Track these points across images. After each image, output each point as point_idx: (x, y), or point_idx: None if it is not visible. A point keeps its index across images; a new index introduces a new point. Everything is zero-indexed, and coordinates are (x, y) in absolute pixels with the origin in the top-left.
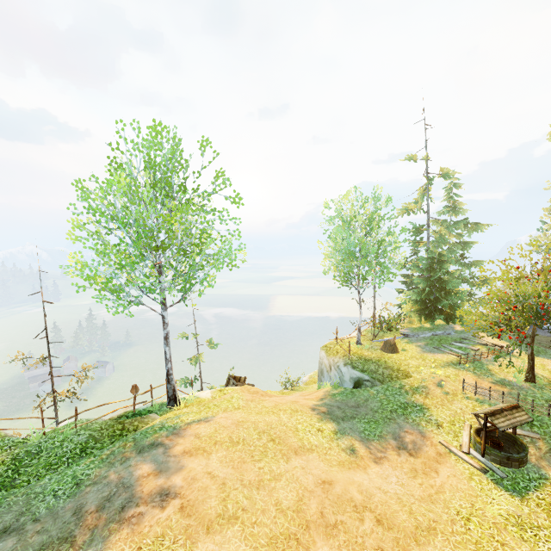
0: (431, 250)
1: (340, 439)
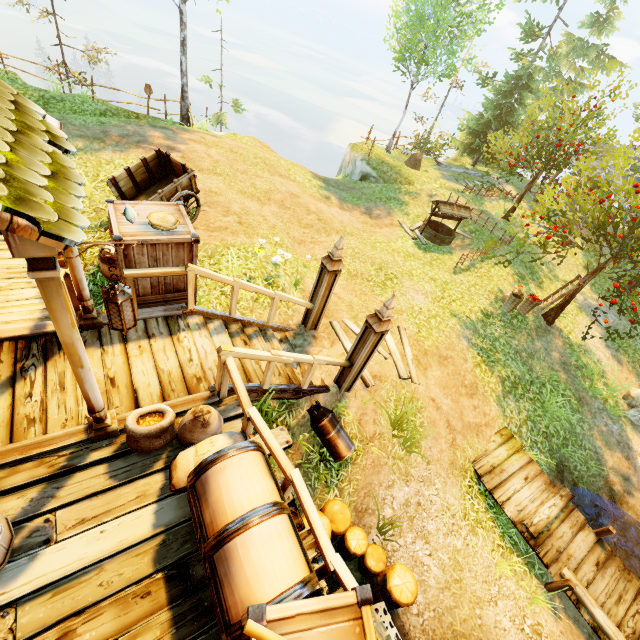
0: (524, 67)
1: (322, 190)
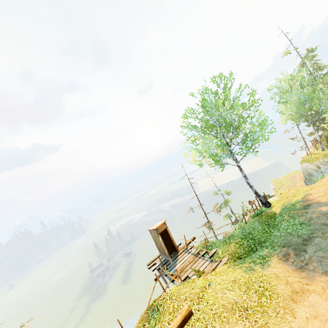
0: None
1: None
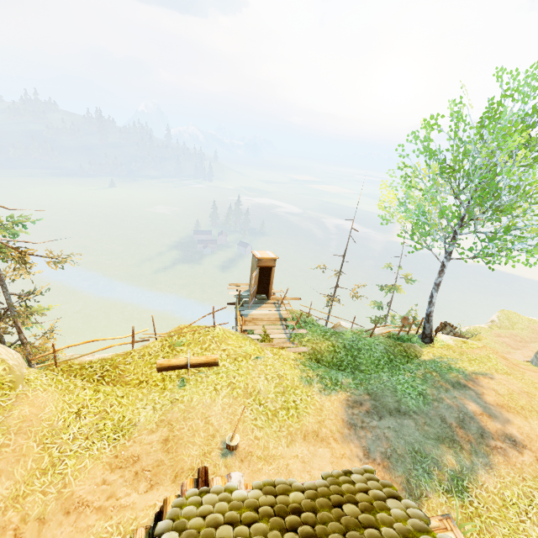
0: None
1: None
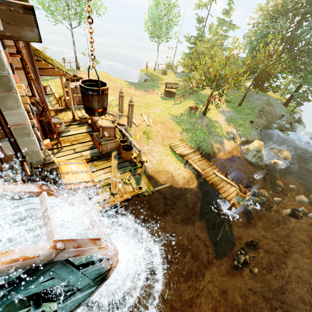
0: (198, 33)
1: (128, 85)
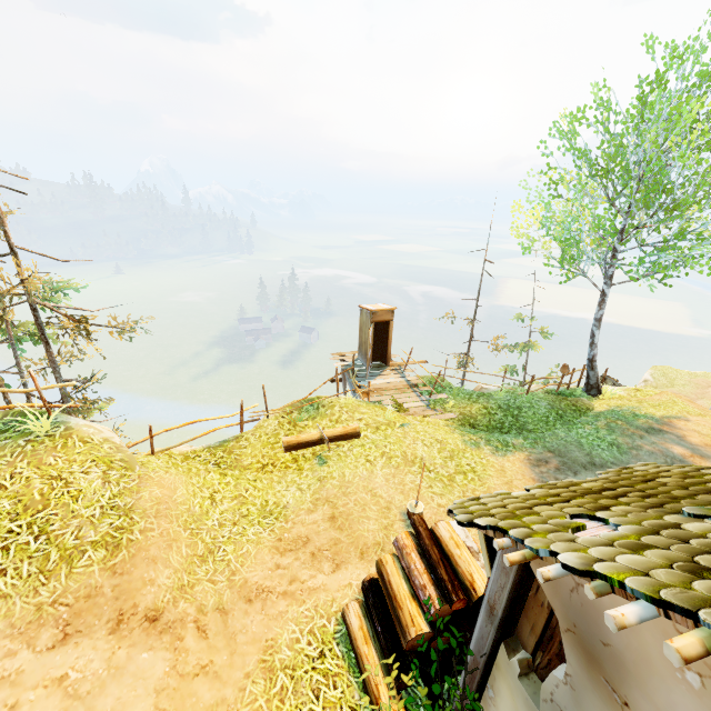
0: None
1: None
